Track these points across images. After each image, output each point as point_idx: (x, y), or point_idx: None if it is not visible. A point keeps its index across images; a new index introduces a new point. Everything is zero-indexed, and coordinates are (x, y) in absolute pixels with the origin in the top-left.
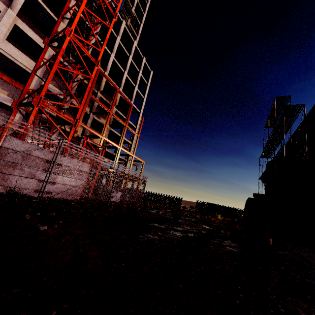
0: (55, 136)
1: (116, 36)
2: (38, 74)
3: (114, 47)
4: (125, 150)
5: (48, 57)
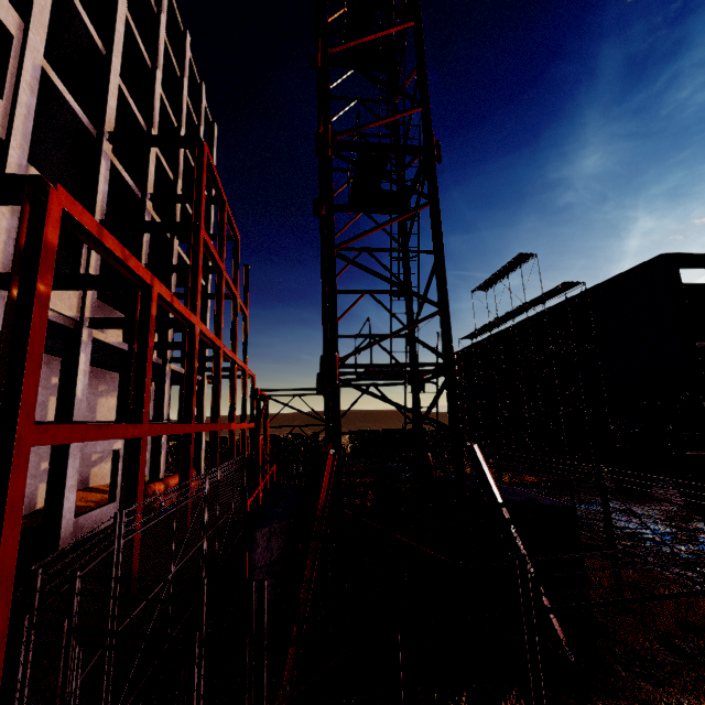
0: (85, 368)
1: (155, 8)
2: (14, 144)
3: (159, 50)
4: (240, 363)
5: (33, 75)
